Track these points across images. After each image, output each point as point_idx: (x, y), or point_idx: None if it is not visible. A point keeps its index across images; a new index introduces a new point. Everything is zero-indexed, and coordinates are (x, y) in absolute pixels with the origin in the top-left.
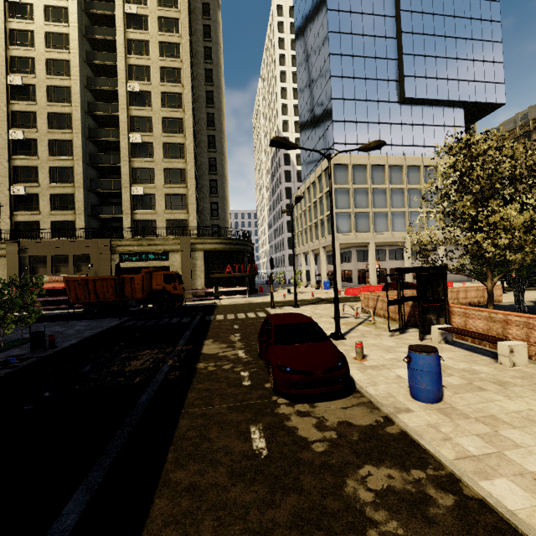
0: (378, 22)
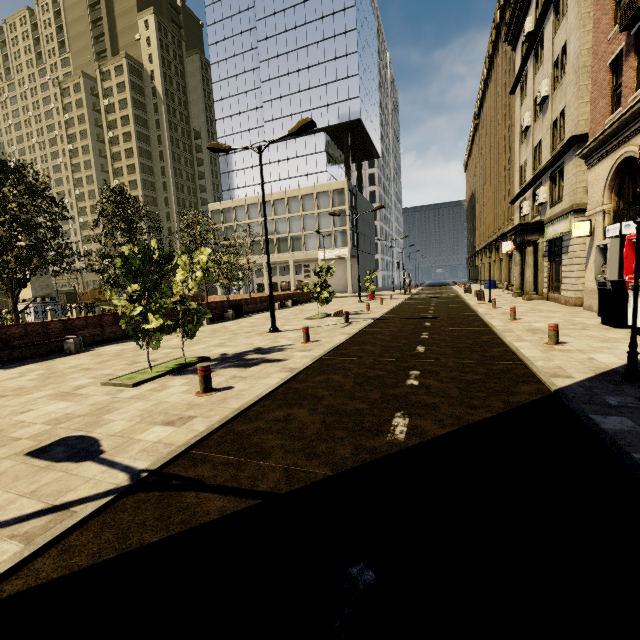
0: (249, 77)
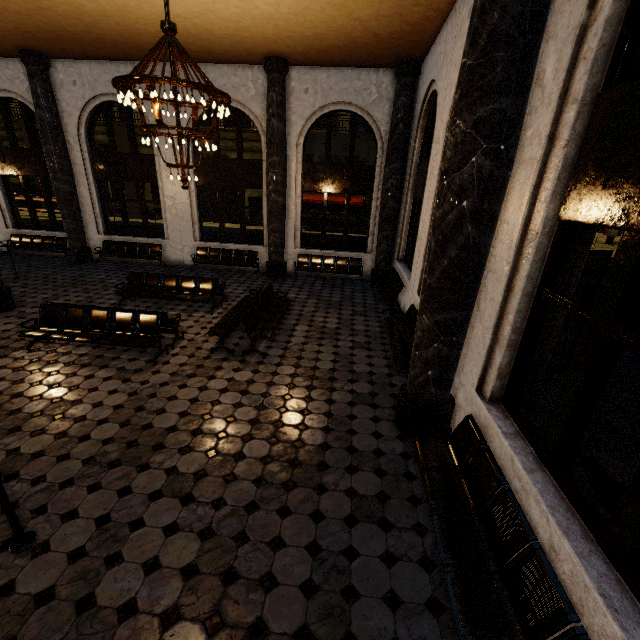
0: None
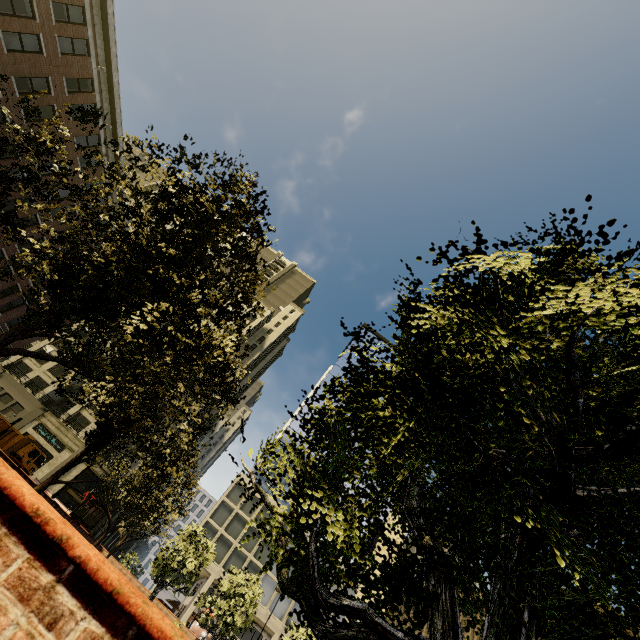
0: None
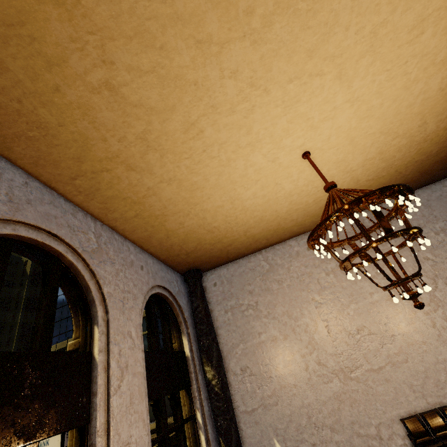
0: None
